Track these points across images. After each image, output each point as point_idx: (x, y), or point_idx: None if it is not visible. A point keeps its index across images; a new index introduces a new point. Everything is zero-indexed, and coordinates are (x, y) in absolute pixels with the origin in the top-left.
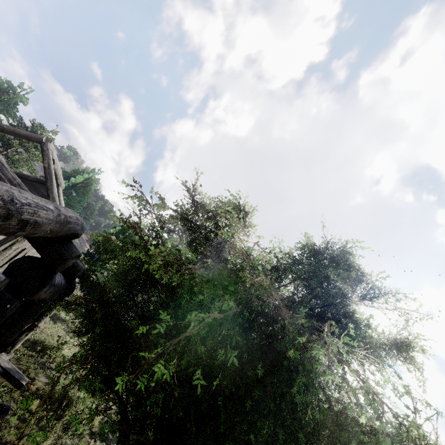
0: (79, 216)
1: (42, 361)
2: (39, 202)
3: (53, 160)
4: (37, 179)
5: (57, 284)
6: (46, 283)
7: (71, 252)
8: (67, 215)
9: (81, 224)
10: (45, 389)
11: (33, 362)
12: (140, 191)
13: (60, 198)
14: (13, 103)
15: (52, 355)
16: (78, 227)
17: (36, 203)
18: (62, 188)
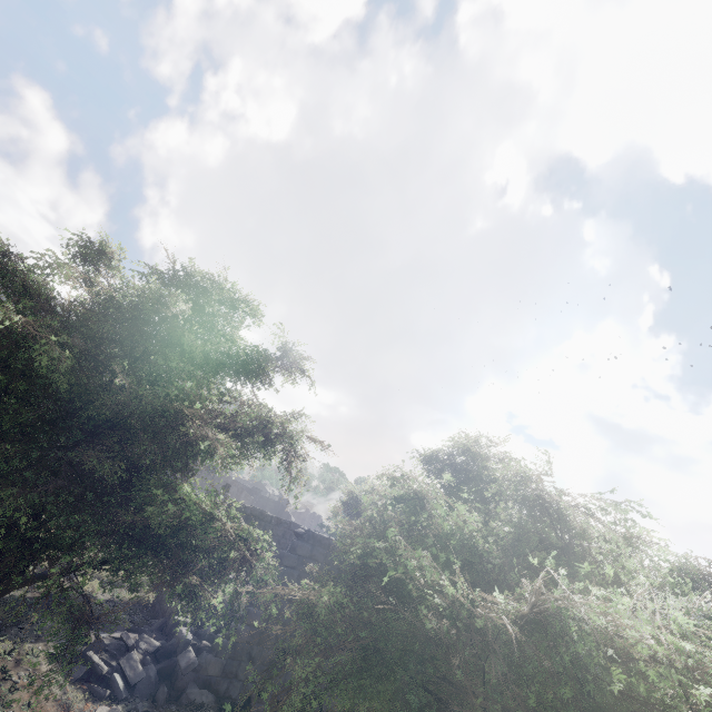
0: None
1: None
2: None
3: None
4: None
5: None
6: None
7: None
8: None
9: None
10: None
11: None
12: None
13: None
14: None
15: None
16: None
17: None
18: None
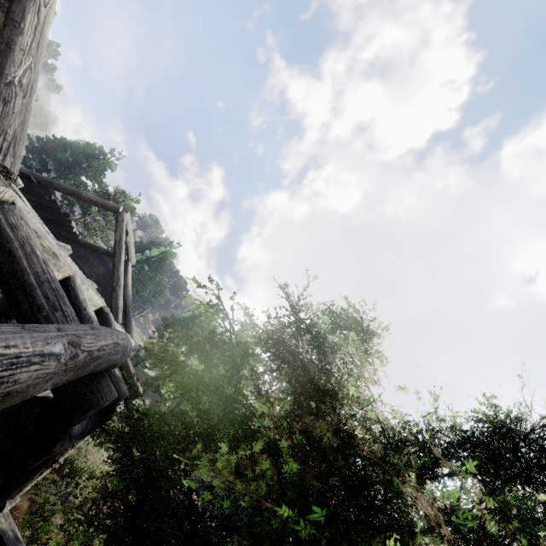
0: (124, 334)
1: (66, 492)
2: (26, 350)
3: (127, 232)
4: (108, 252)
5: (77, 431)
6: (50, 447)
7: (100, 396)
8: (93, 348)
9: (123, 348)
10: (58, 542)
11: (53, 492)
12: (218, 296)
13: (127, 275)
14: (102, 169)
15: (80, 483)
16: (116, 356)
17: (12, 357)
18: (133, 263)
